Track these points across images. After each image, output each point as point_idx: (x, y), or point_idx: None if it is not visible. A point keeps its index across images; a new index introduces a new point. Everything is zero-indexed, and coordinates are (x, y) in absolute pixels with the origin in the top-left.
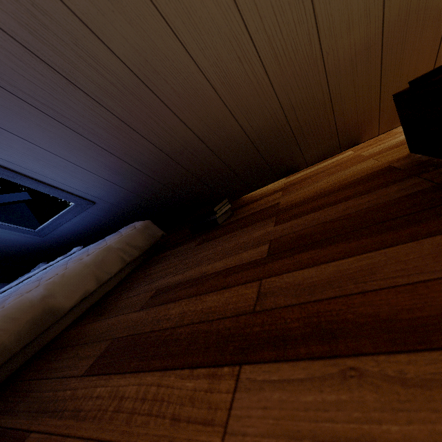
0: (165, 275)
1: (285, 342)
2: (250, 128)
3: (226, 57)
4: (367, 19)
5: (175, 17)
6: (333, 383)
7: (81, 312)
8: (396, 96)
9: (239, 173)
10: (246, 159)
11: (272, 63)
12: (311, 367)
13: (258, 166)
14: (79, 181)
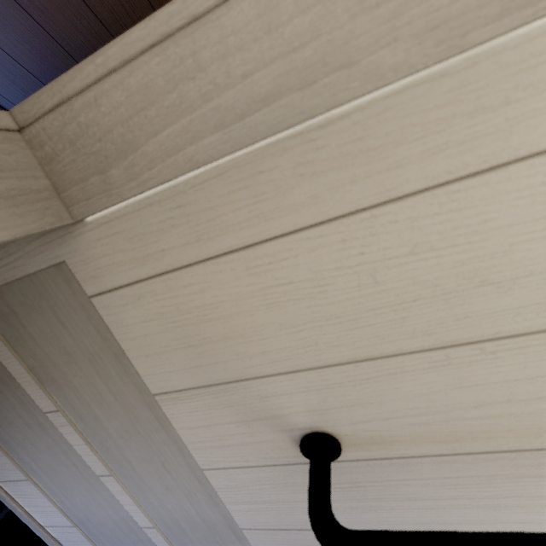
0: None
1: None
2: None
3: None
4: None
5: None
6: None
7: None
8: None
9: None
10: None
11: None
12: None
13: None
14: (19, 91)
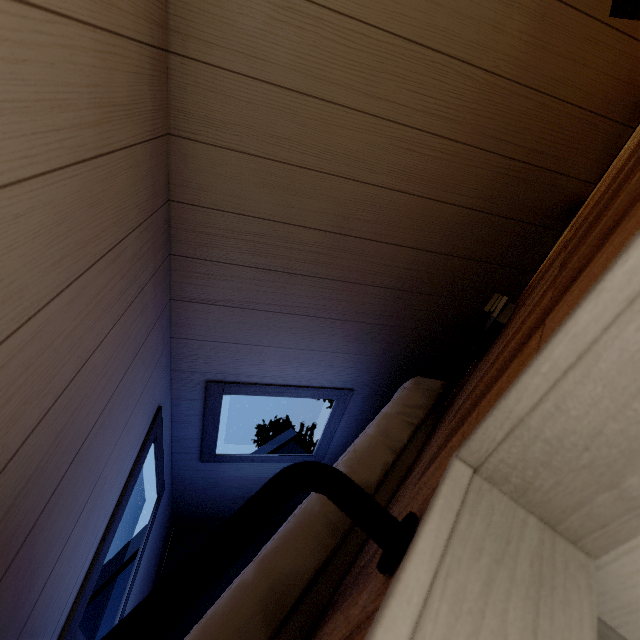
0: (461, 399)
1: (580, 271)
2: (467, 199)
3: (395, 159)
4: (513, 7)
5: (339, 167)
6: (620, 232)
7: (391, 492)
8: (613, 12)
9: (494, 259)
10: (490, 235)
11: (442, 125)
12: (602, 250)
13: (514, 233)
14: (329, 369)
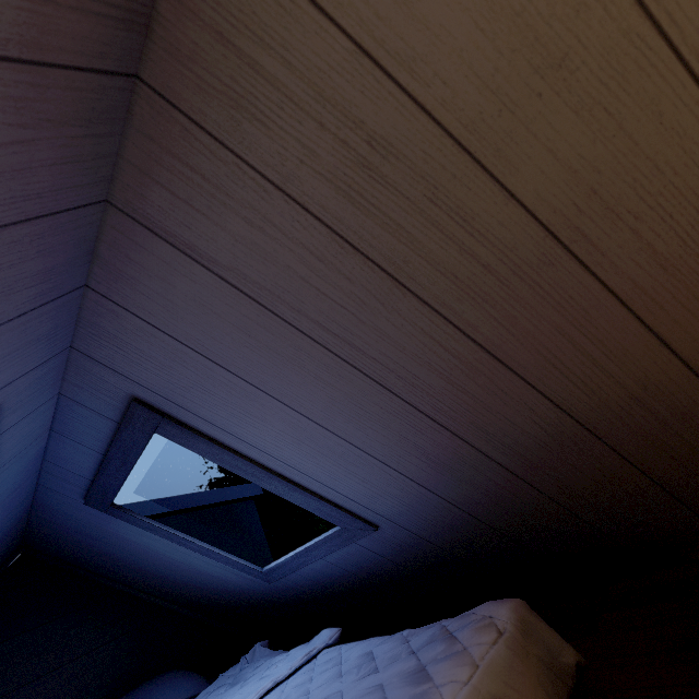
0: None
1: None
2: None
3: None
4: None
5: None
6: None
7: None
8: None
9: None
10: None
11: None
12: None
13: None
14: (358, 482)
